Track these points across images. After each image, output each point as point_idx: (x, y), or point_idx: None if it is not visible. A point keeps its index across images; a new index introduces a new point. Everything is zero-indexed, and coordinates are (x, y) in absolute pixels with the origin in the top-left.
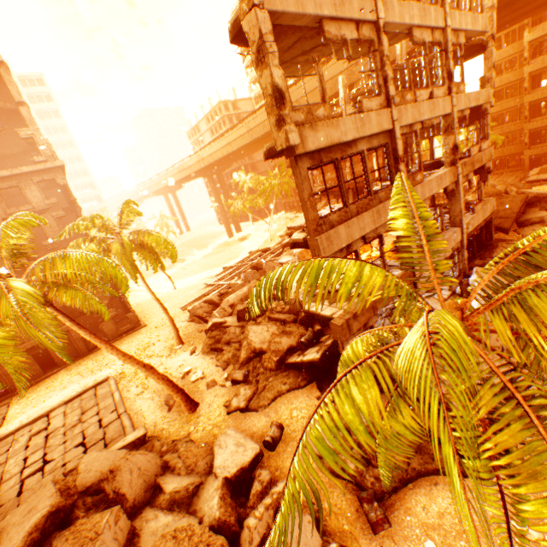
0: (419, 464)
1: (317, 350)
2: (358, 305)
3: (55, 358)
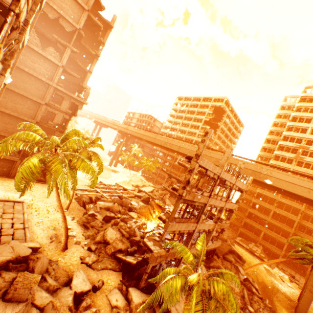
0: None
1: (133, 259)
2: (163, 252)
3: None
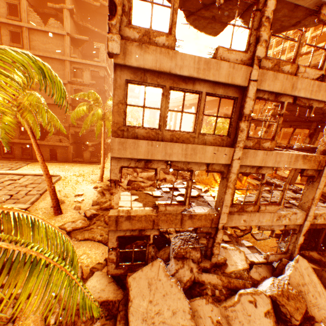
0: None
1: None
2: (141, 212)
3: (57, 155)
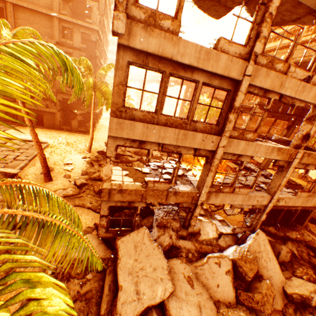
0: (79, 308)
1: None
2: (132, 187)
3: (44, 121)
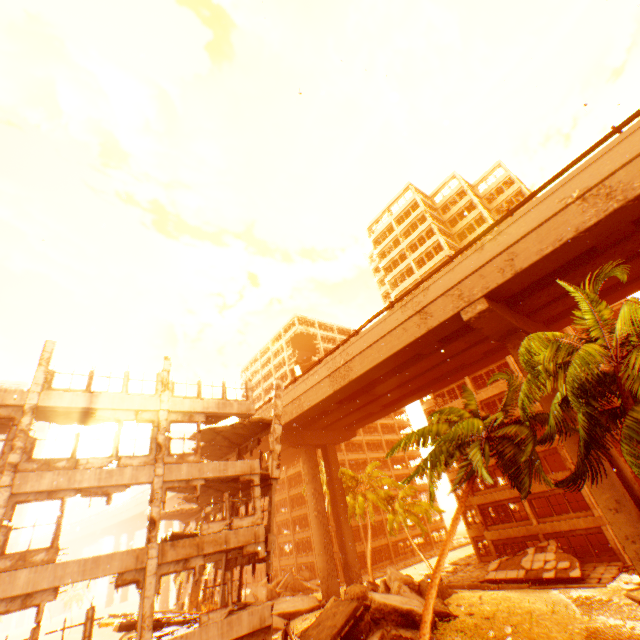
0: None
1: None
2: None
3: None
